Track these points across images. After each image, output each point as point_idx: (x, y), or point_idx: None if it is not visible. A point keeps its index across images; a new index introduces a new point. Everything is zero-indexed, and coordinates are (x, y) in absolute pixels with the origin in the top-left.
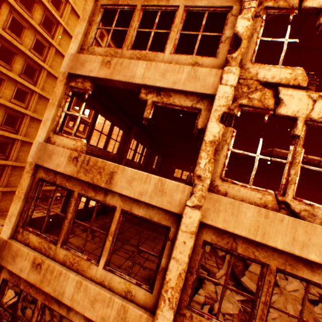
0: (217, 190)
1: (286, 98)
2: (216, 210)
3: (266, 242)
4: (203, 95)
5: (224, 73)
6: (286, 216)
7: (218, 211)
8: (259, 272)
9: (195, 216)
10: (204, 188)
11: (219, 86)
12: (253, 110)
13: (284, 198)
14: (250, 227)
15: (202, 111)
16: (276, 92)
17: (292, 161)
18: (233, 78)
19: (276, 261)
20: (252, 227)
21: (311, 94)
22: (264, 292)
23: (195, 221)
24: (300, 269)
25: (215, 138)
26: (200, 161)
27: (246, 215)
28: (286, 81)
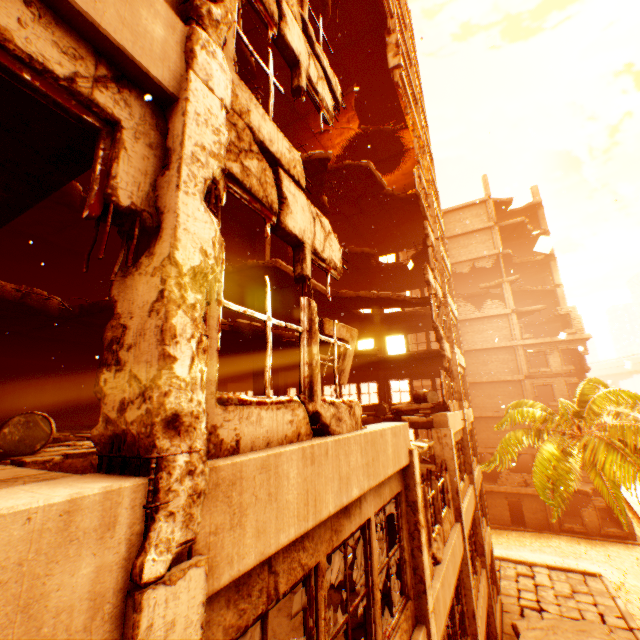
0: (217, 444)
1: (291, 199)
2: (236, 516)
3: (320, 518)
4: (126, 69)
5: (200, 43)
6: (329, 441)
7: (242, 516)
8: (306, 598)
9: (190, 602)
10: (198, 457)
11: (194, 76)
12: (251, 201)
13: (316, 405)
14: (299, 504)
15: (128, 136)
16: (276, 178)
17: (310, 327)
18: (224, 83)
19: (325, 544)
20: (301, 502)
21: (311, 206)
22: (323, 632)
23: (193, 624)
24: (343, 528)
25: (207, 260)
26: (176, 349)
27: (290, 480)
28: (287, 163)
